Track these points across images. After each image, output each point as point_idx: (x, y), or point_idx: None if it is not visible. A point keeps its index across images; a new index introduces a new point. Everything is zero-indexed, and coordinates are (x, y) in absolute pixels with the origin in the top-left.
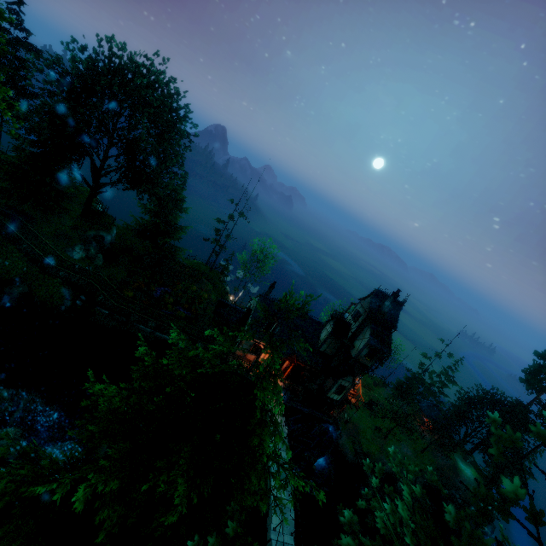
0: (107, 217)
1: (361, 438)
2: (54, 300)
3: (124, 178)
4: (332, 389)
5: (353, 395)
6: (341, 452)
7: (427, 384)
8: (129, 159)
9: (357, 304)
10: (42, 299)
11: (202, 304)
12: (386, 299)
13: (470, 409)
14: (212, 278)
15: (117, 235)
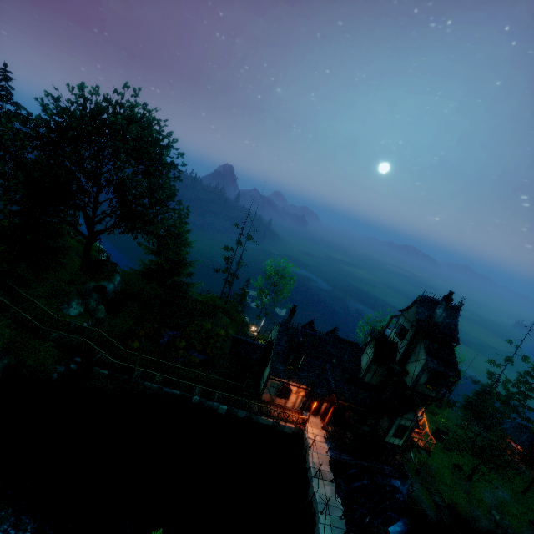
0: (109, 266)
1: (438, 483)
2: (45, 368)
3: (119, 222)
4: (389, 431)
5: (418, 434)
6: (417, 509)
7: (504, 397)
8: (121, 201)
9: (399, 316)
10: (32, 368)
11: (218, 343)
12: (435, 305)
13: None
14: (229, 311)
15: (124, 281)
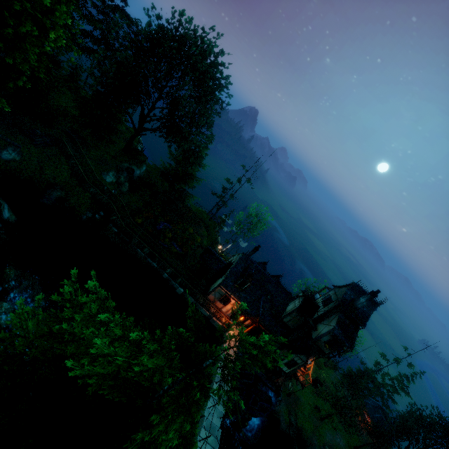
0: (141, 156)
1: (298, 411)
2: (80, 209)
3: (163, 128)
4: (284, 360)
5: (302, 372)
6: (276, 418)
7: (378, 383)
8: (170, 113)
9: (331, 289)
10: (72, 205)
11: (193, 246)
12: (362, 294)
13: (418, 428)
14: (209, 226)
15: (146, 171)
